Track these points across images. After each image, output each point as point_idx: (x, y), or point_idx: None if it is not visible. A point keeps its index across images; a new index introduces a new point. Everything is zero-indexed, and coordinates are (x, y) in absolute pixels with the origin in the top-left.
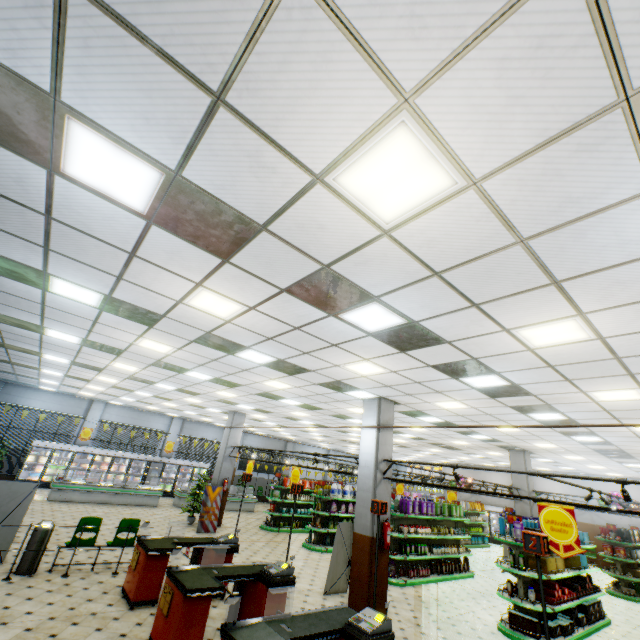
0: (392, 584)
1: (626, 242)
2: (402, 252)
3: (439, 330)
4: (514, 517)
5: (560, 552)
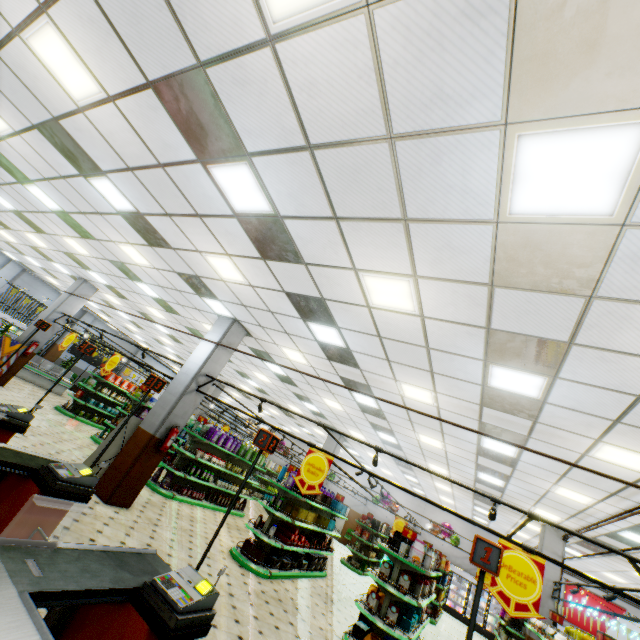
0: (159, 493)
1: (468, 191)
2: (283, 88)
3: (300, 241)
4: (295, 468)
5: (303, 489)
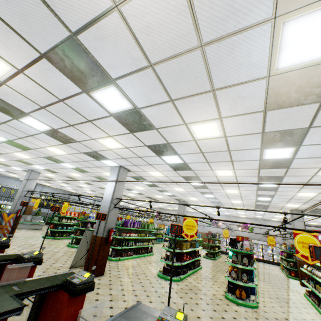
0: (112, 260)
1: (251, 64)
2: (129, 34)
3: (152, 118)
4: None
5: (188, 238)
